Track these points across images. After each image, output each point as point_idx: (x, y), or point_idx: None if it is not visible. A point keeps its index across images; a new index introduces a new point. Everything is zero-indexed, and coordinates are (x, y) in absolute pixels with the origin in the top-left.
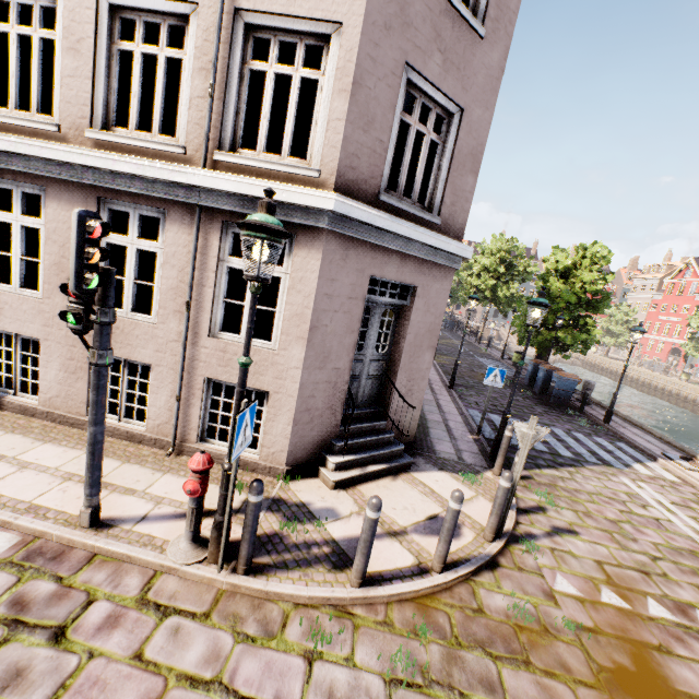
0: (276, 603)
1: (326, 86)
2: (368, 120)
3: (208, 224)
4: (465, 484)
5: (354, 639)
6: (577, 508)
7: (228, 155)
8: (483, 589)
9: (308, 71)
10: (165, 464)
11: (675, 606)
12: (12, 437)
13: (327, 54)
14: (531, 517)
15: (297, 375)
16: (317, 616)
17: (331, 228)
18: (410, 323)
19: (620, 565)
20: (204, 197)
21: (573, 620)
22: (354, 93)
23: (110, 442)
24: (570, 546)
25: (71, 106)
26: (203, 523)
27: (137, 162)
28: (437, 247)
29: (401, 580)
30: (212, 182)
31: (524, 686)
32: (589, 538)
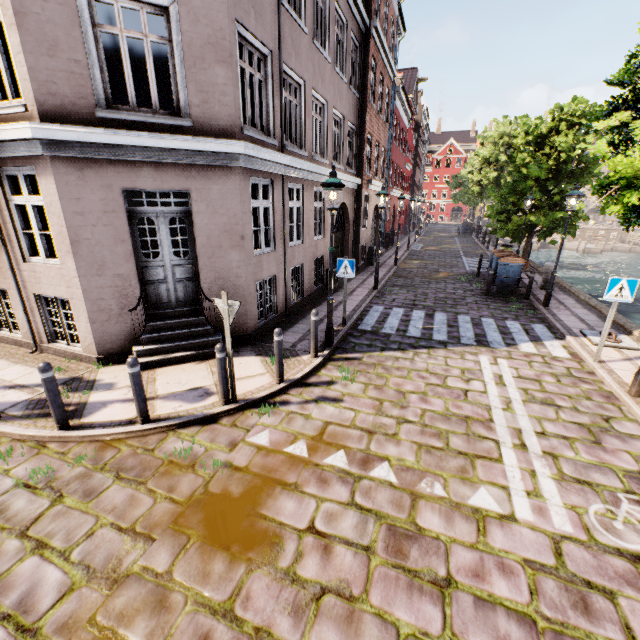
0: (1, 438)
1: (5, 26)
2: (51, 45)
3: None
4: (267, 365)
5: (27, 460)
6: (374, 382)
7: None
8: (176, 437)
9: None
10: (25, 359)
11: (363, 458)
12: None
13: None
14: (307, 389)
15: (78, 282)
16: (10, 445)
17: (50, 154)
18: (195, 227)
19: (351, 426)
20: None
21: (230, 461)
22: (21, 23)
23: (4, 347)
24: (315, 411)
25: None
26: (4, 392)
27: None
28: (187, 149)
29: (103, 428)
30: None
31: (118, 496)
32: (347, 406)
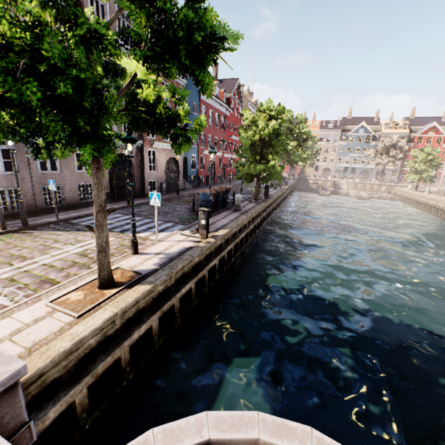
0: None
1: None
2: None
3: None
4: None
5: None
6: (13, 242)
7: None
8: None
9: None
10: None
11: None
12: None
13: None
14: None
15: None
16: None
17: None
18: None
19: None
20: None
21: None
22: None
23: None
24: None
25: None
26: None
27: None
28: None
29: None
30: None
31: None
32: None
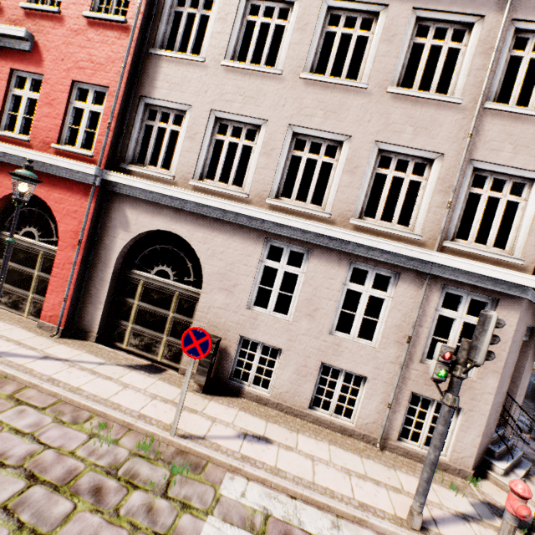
0: None
1: (529, 208)
2: None
3: (430, 285)
4: None
5: None
6: None
7: (455, 244)
8: None
9: (513, 197)
10: (384, 460)
11: None
12: (274, 426)
13: (528, 188)
14: None
15: (489, 398)
16: None
17: (528, 298)
18: (529, 354)
19: None
20: (435, 269)
21: None
22: None
23: (331, 434)
24: None
25: (341, 203)
26: (474, 528)
27: (395, 244)
28: None
29: None
30: (450, 263)
31: None
32: None
